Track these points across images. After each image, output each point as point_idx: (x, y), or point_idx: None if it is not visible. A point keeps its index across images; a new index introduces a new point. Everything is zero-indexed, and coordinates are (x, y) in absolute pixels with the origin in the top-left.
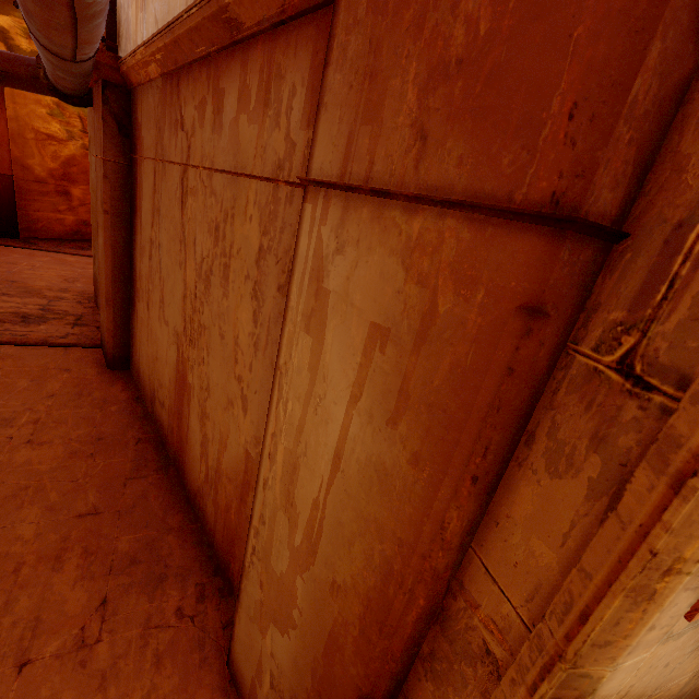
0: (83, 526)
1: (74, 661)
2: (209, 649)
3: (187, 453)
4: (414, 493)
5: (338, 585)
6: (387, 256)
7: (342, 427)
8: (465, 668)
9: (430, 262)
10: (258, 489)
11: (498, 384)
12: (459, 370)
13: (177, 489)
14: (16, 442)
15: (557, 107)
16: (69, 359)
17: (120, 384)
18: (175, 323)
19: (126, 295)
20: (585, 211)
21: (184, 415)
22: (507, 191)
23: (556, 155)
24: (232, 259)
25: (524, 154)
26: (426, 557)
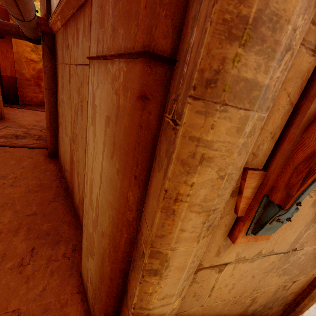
0: (28, 219)
1: (17, 271)
2: (74, 270)
3: (74, 191)
4: (118, 186)
5: (103, 233)
6: (108, 84)
7: (101, 163)
8: (139, 262)
9: (118, 84)
10: (84, 198)
11: (137, 133)
12: (125, 129)
13: (71, 207)
14: (6, 185)
15: (142, 4)
16: (33, 153)
17: (53, 164)
18: (69, 135)
19: (55, 125)
20: (152, 49)
21: (73, 174)
22: (133, 46)
23: (143, 26)
24: (83, 102)
25: (136, 28)
26: (124, 214)
